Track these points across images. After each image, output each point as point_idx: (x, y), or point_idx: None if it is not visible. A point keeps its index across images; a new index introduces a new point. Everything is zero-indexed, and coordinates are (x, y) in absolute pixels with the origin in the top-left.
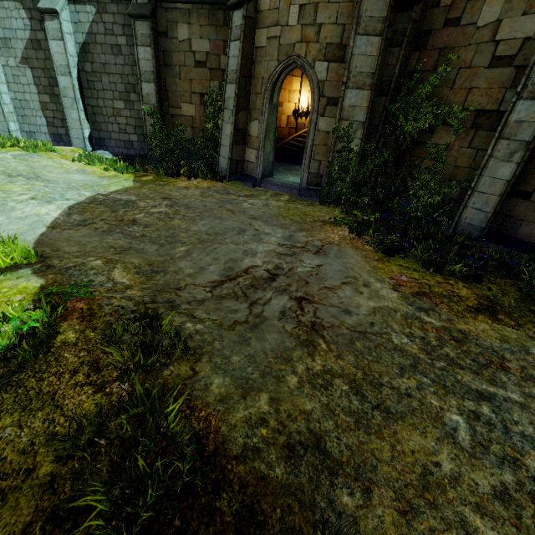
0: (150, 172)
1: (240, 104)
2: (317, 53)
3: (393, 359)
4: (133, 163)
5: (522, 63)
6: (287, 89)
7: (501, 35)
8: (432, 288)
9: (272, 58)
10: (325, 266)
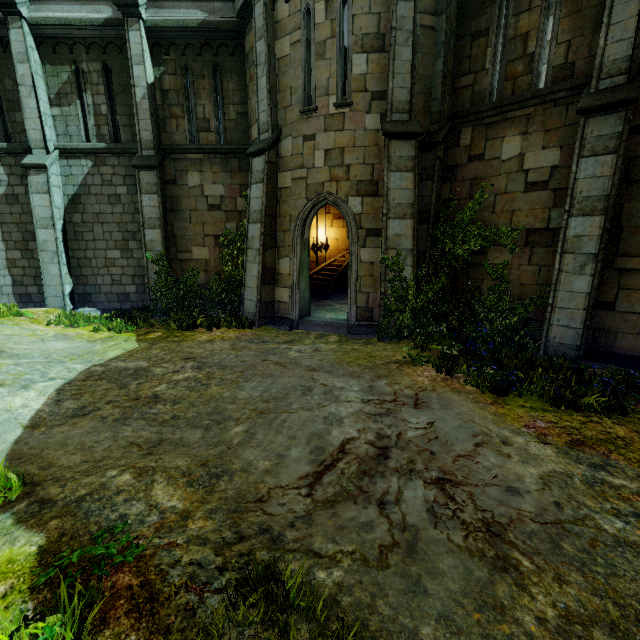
0: (156, 327)
1: (266, 242)
2: (349, 190)
3: (631, 564)
4: (132, 318)
5: (557, 187)
6: None
7: (527, 165)
8: (583, 432)
9: (299, 197)
10: (438, 422)
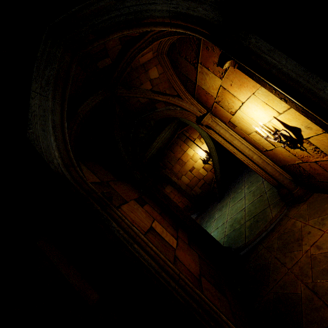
0: None
1: None
2: None
3: None
4: None
5: None
6: (188, 159)
7: None
8: None
9: None
10: None
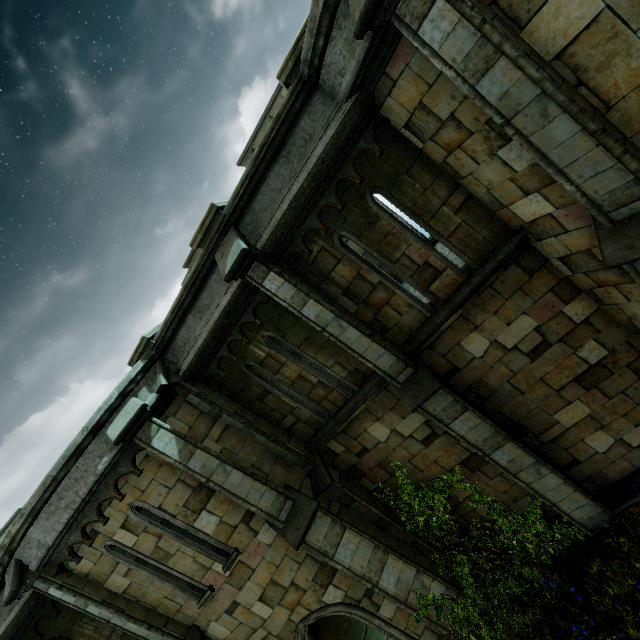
0: None
1: None
2: (315, 595)
3: None
4: None
5: (444, 430)
6: None
7: (406, 433)
8: None
9: None
10: None
